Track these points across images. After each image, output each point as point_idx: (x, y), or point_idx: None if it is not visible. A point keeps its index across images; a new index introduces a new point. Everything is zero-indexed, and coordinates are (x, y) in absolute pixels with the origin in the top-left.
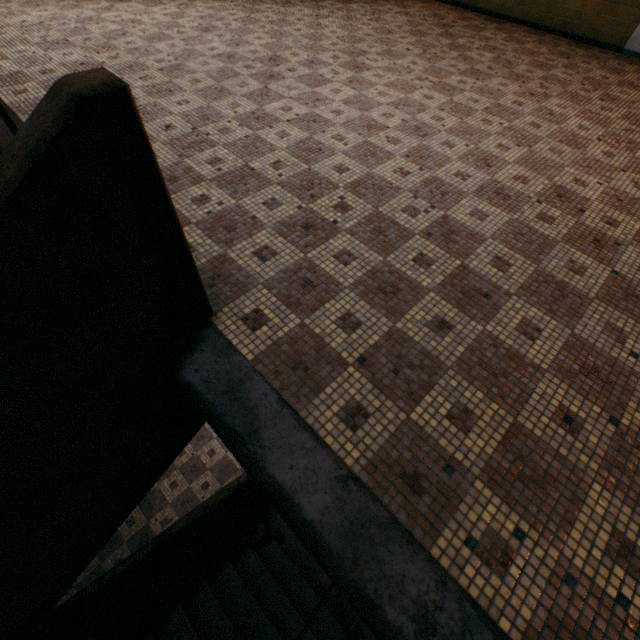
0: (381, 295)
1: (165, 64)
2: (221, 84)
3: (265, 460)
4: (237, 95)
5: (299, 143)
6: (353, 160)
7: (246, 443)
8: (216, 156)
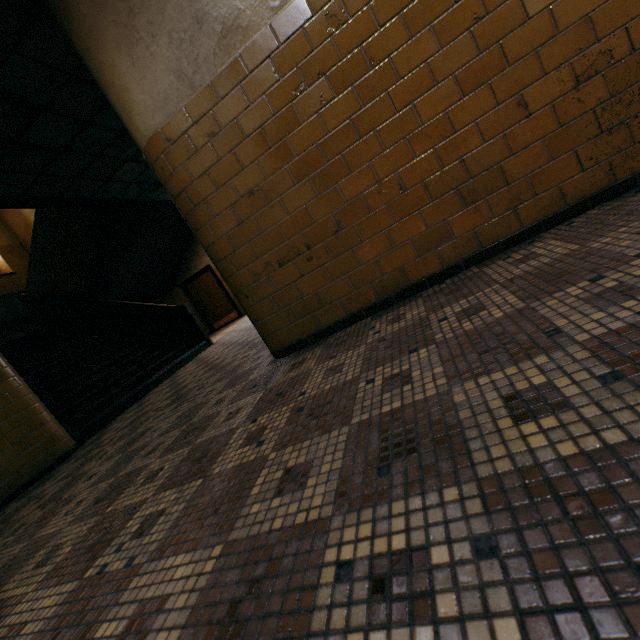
0: None
1: None
2: None
3: None
4: None
5: None
6: None
7: None
8: None
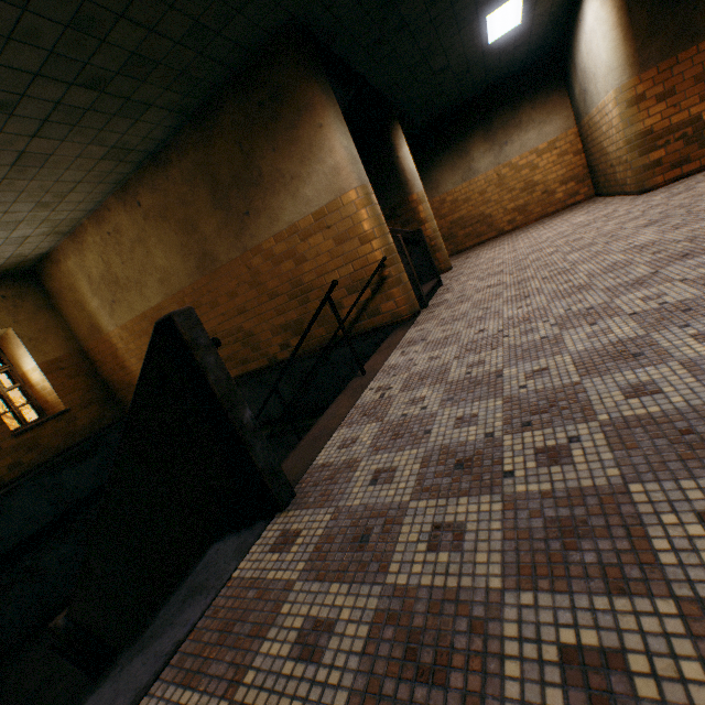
0: (401, 649)
1: (555, 271)
2: (592, 280)
3: (104, 684)
4: (596, 289)
5: (610, 344)
6: (694, 375)
7: (131, 649)
8: (484, 358)
